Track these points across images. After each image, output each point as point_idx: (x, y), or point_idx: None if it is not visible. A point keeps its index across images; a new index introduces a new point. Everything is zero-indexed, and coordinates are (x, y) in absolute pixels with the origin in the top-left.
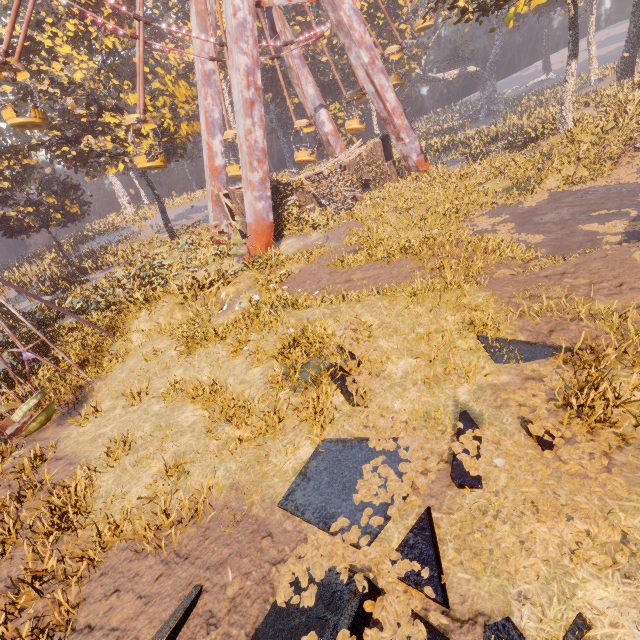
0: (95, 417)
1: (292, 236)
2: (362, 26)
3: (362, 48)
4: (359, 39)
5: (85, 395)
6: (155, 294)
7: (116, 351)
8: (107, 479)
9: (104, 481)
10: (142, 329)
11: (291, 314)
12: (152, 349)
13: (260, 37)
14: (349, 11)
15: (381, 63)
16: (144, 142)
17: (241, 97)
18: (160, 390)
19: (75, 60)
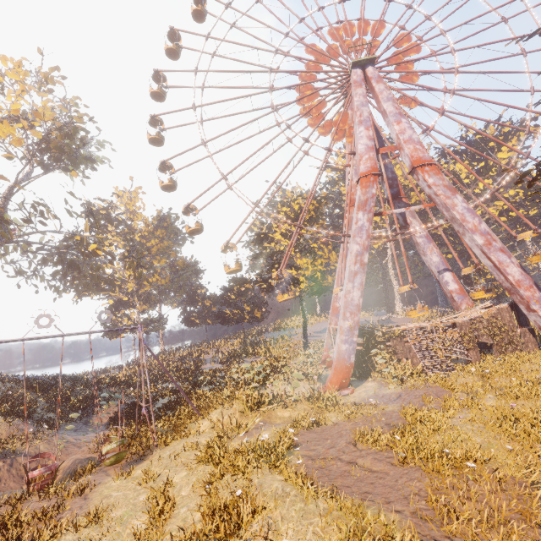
0: (125, 478)
1: (375, 380)
2: (476, 218)
3: (476, 233)
4: (472, 227)
5: (147, 455)
6: (236, 395)
7: (187, 429)
8: (67, 539)
9: (65, 539)
10: (211, 419)
11: (263, 472)
12: (194, 441)
13: (419, 217)
14: (462, 210)
15: (500, 243)
16: (302, 284)
17: (348, 269)
18: (161, 482)
19: (282, 241)
